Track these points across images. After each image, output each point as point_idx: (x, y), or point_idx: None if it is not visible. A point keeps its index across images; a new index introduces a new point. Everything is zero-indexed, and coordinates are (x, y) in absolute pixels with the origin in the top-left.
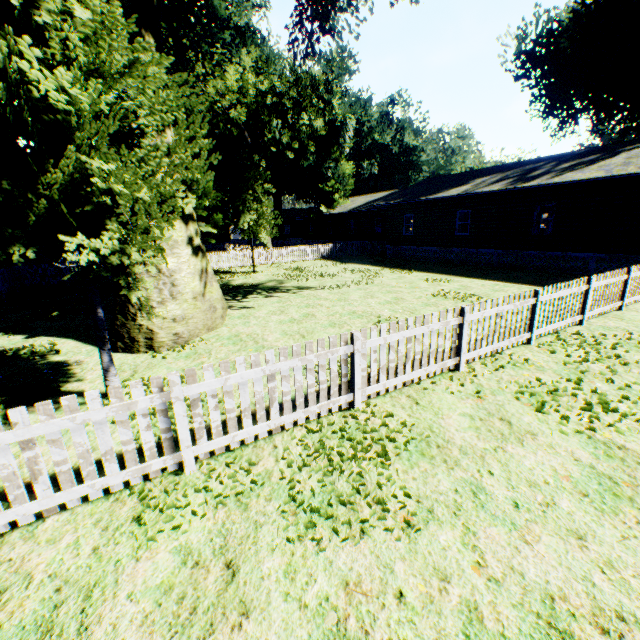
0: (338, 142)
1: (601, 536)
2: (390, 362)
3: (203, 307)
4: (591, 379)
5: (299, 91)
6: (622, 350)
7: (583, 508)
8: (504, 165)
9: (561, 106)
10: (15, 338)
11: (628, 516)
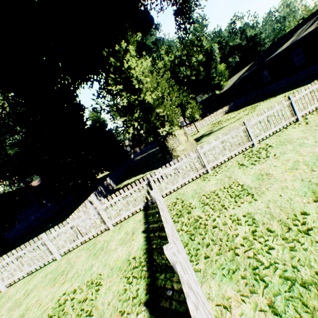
0: (212, 59)
1: None
2: (262, 127)
3: (189, 144)
4: None
5: (186, 50)
6: None
7: None
8: (314, 12)
9: None
10: (140, 175)
11: None
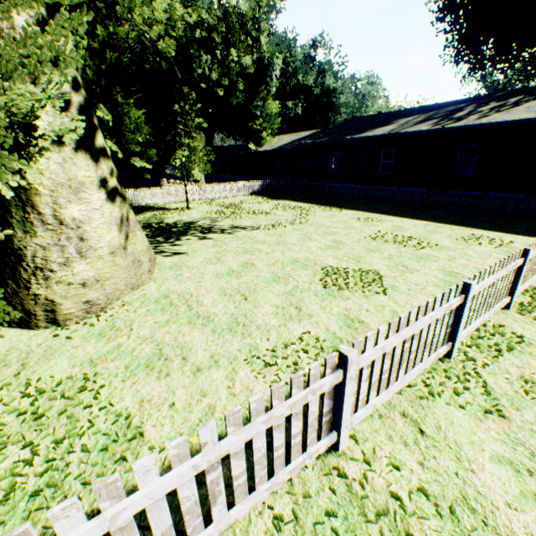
0: (265, 81)
1: None
2: (383, 373)
3: (124, 263)
4: None
5: (227, 26)
6: None
7: None
8: (424, 106)
9: (472, 52)
10: None
11: None
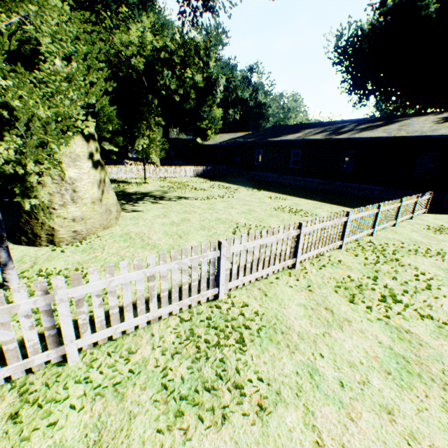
0: (212, 93)
1: (403, 410)
2: (247, 263)
3: (100, 210)
4: (382, 277)
5: (185, 52)
6: (399, 255)
7: (389, 385)
8: (323, 122)
9: (360, 87)
10: None
11: (419, 390)
